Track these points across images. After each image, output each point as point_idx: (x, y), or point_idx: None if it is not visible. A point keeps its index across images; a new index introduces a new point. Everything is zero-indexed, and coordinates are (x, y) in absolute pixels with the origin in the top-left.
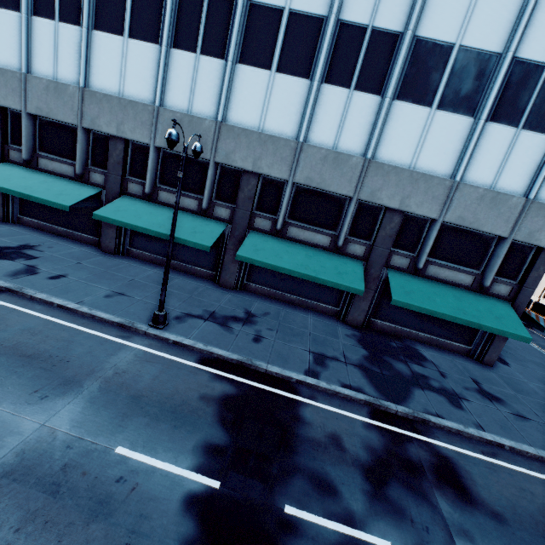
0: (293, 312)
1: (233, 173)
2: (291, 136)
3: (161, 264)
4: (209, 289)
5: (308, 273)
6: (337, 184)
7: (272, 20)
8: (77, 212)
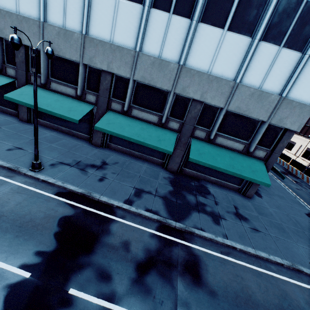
0: (134, 162)
1: (97, 72)
2: (131, 47)
3: (57, 130)
4: (84, 146)
5: (139, 140)
6: (161, 82)
7: None
8: (2, 94)
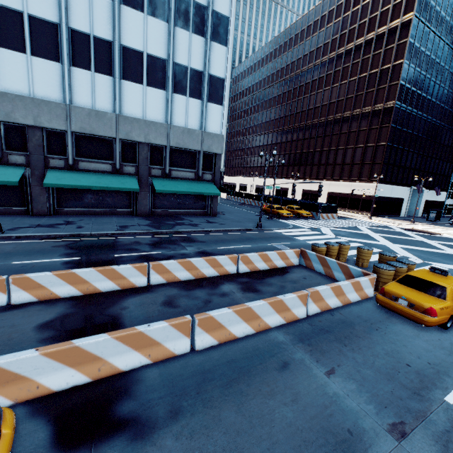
0: (101, 217)
1: (17, 128)
2: (59, 100)
3: None
4: (26, 218)
5: (102, 186)
6: (103, 130)
7: (16, 18)
8: None
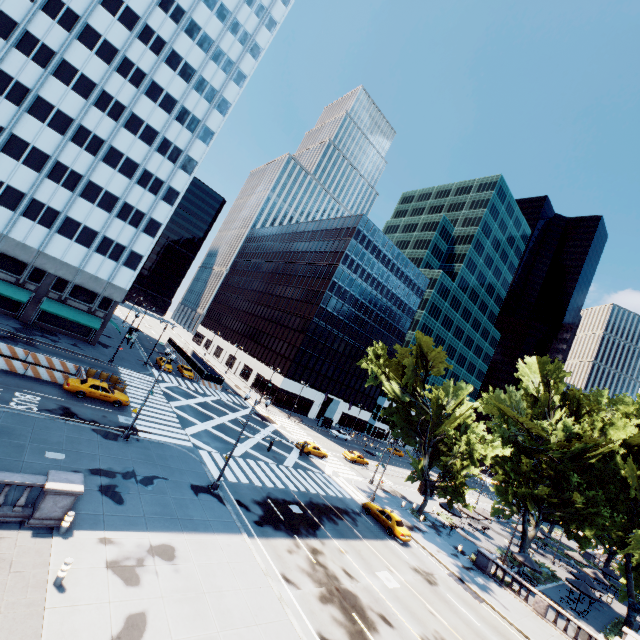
0: None
1: None
2: None
3: None
4: None
5: None
6: (23, 257)
7: None
8: None
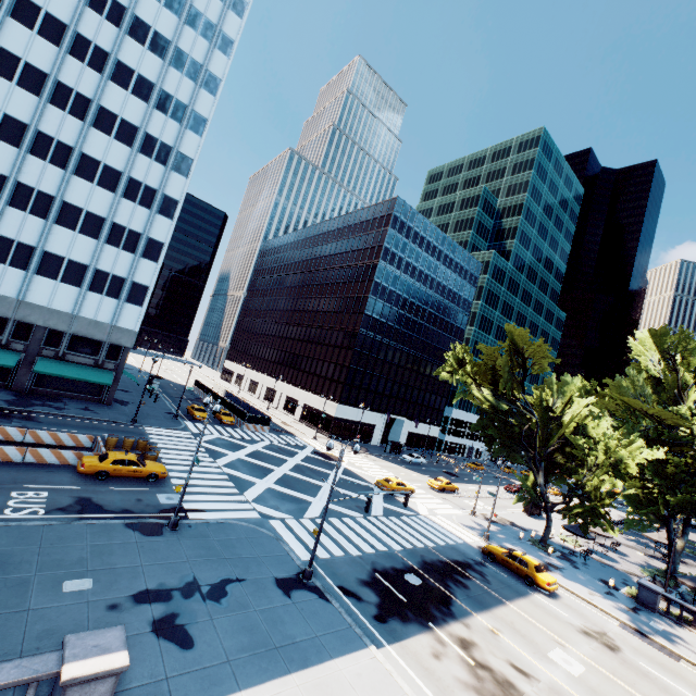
0: None
1: None
2: None
3: None
4: None
5: None
6: None
7: None
8: None
